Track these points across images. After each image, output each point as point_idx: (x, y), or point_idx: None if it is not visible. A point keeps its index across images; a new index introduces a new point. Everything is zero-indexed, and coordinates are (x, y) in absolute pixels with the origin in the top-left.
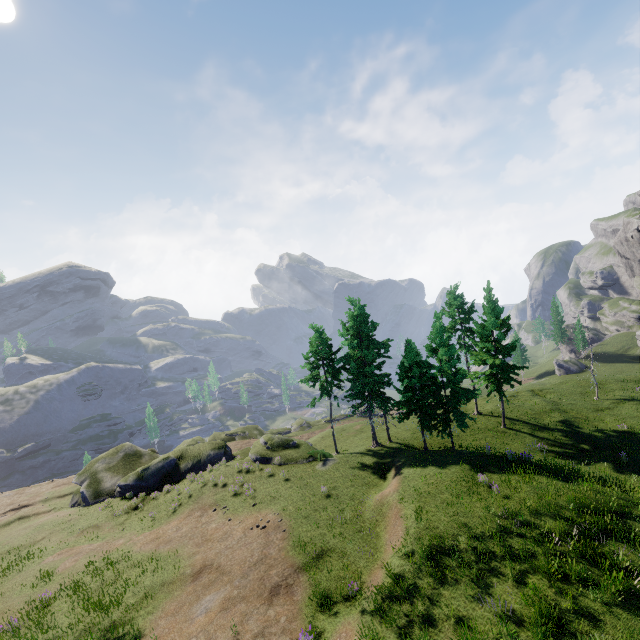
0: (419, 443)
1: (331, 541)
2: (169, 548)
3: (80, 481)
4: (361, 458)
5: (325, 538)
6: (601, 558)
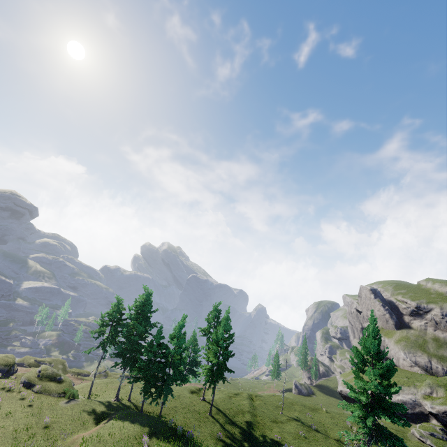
0: (147, 407)
1: None
2: None
3: None
4: (97, 405)
5: None
6: None
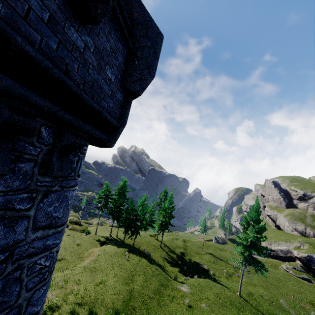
0: (126, 241)
1: (67, 257)
2: None
3: None
4: (101, 237)
5: (66, 255)
6: (134, 280)
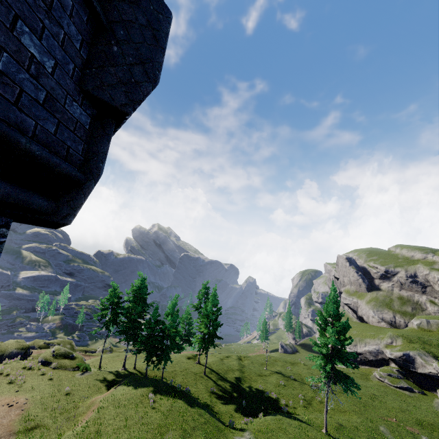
0: (150, 373)
1: (47, 420)
2: None
3: None
4: (108, 375)
5: (45, 418)
6: None
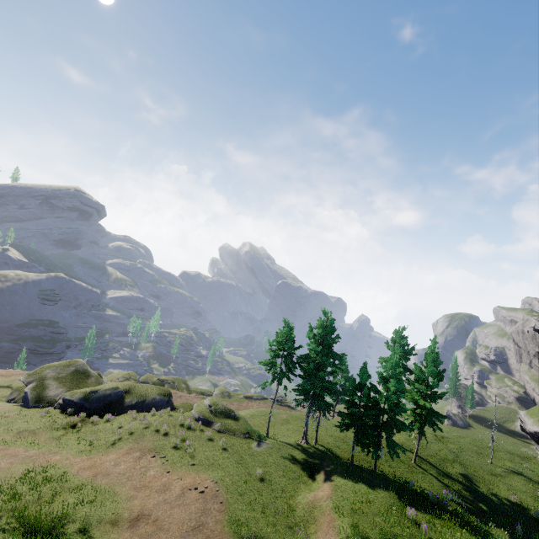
0: (341, 453)
1: (264, 529)
2: (107, 482)
3: (27, 381)
4: (292, 450)
5: (259, 523)
6: None
